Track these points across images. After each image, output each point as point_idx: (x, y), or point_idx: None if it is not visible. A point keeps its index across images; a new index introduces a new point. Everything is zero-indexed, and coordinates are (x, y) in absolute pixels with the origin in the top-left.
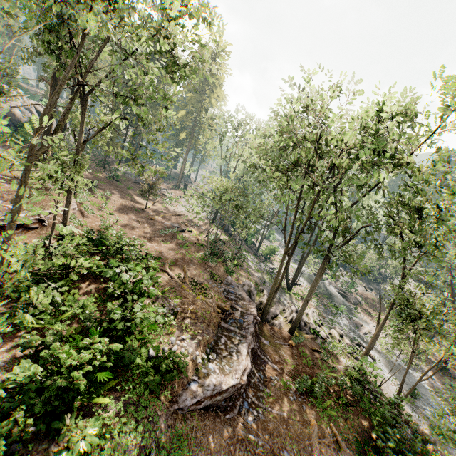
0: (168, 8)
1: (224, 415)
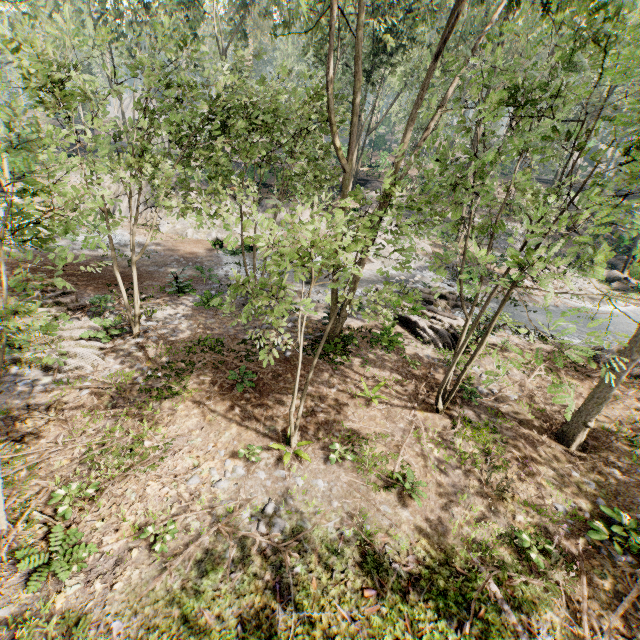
0: None
1: None
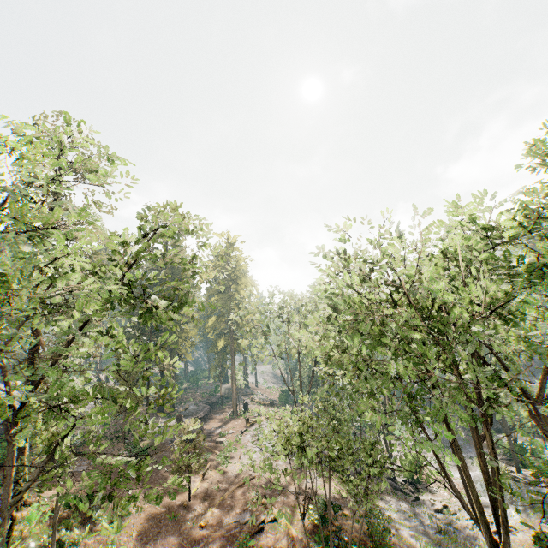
0: (125, 244)
1: None
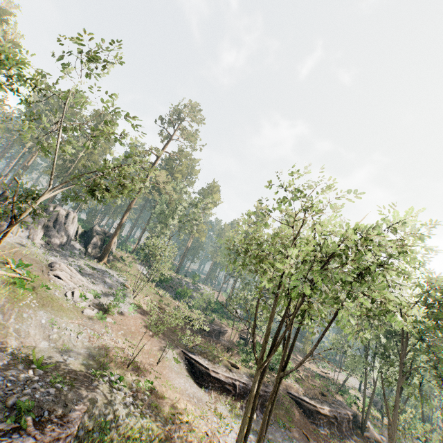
0: None
1: (308, 418)
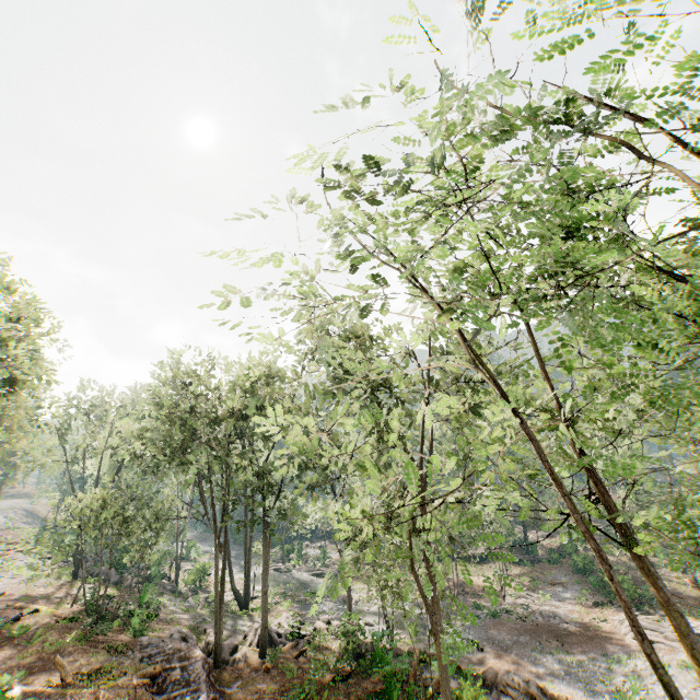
0: None
1: None
